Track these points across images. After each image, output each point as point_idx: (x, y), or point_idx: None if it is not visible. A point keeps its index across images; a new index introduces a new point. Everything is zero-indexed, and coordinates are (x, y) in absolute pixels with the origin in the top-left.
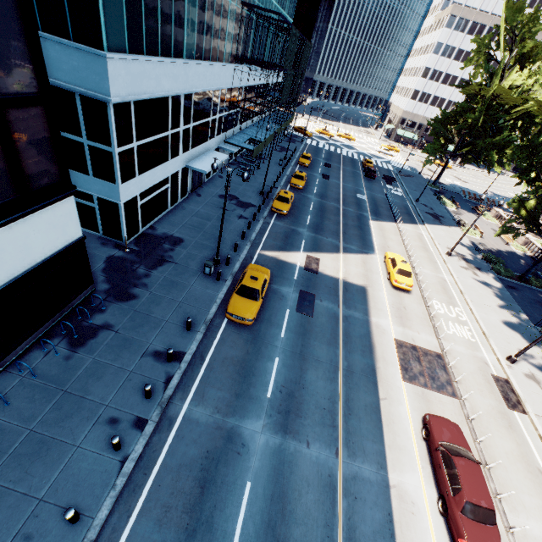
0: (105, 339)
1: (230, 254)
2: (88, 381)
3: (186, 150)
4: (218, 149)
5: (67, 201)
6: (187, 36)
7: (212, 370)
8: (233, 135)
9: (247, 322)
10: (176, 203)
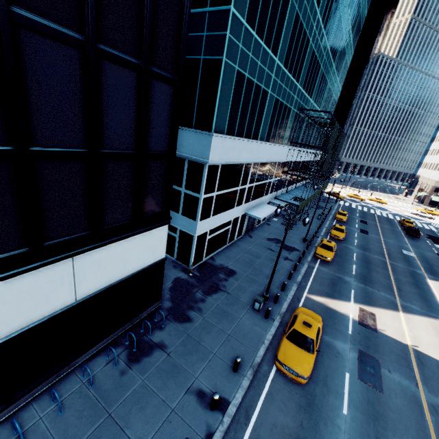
0: (157, 359)
1: (278, 292)
2: (132, 408)
3: (247, 201)
4: (268, 203)
5: (162, 228)
6: (262, 127)
7: (258, 438)
8: (281, 194)
9: (300, 379)
10: (232, 241)
